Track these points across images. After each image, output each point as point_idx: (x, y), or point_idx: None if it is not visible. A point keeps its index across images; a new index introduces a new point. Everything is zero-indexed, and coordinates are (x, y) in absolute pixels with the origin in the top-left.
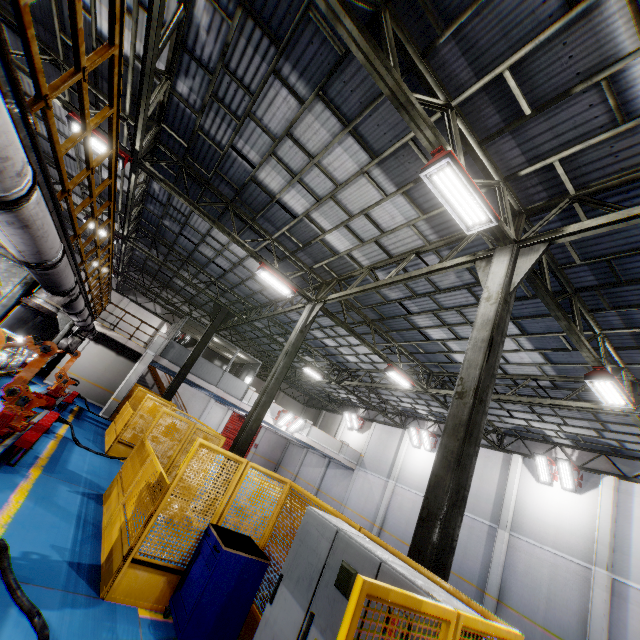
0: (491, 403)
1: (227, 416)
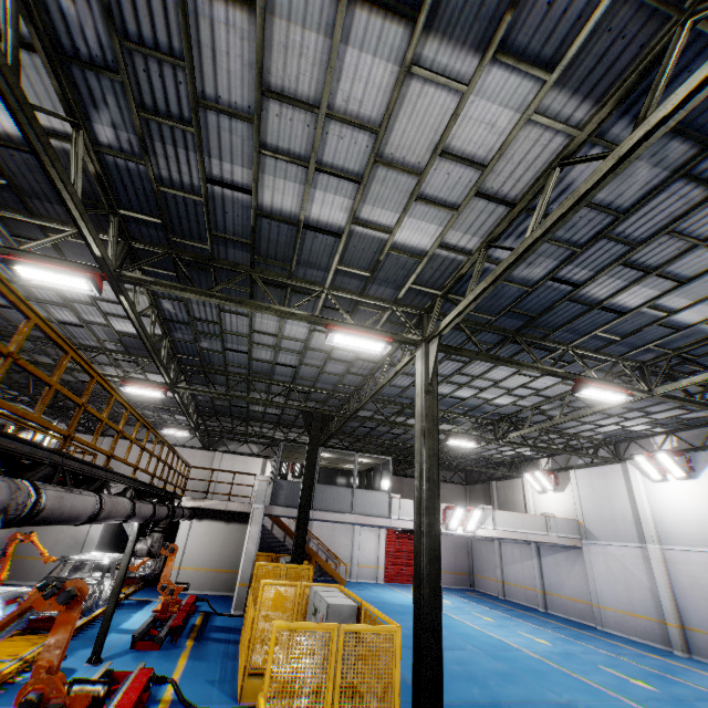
0: None
1: (382, 538)
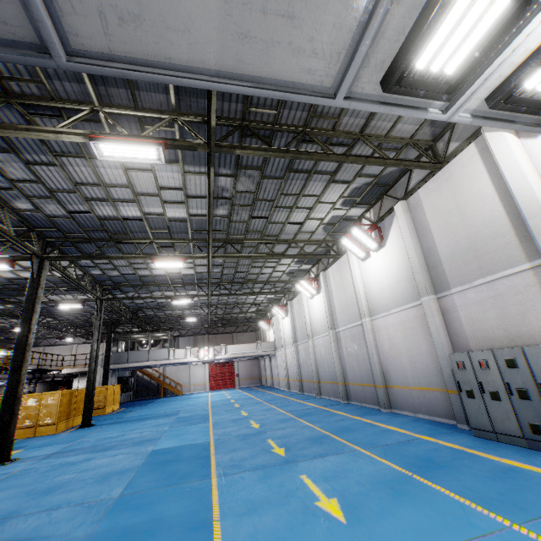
0: (251, 275)
1: (206, 369)
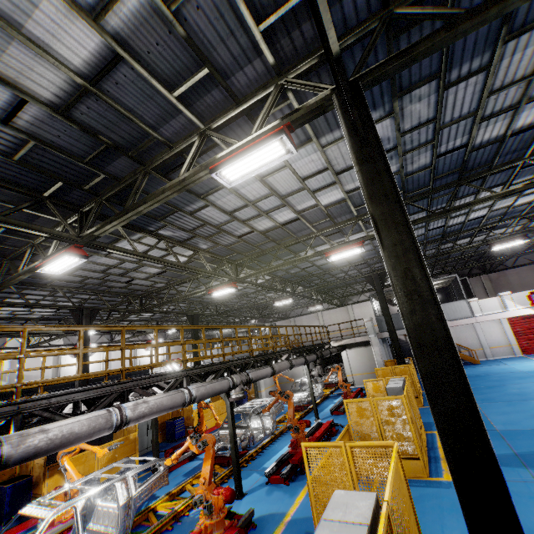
0: None
1: (503, 323)
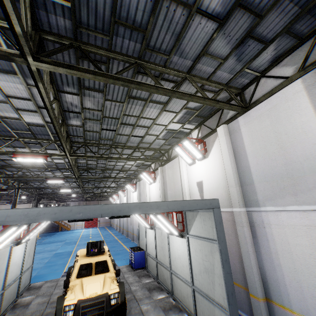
0: (101, 186)
1: None
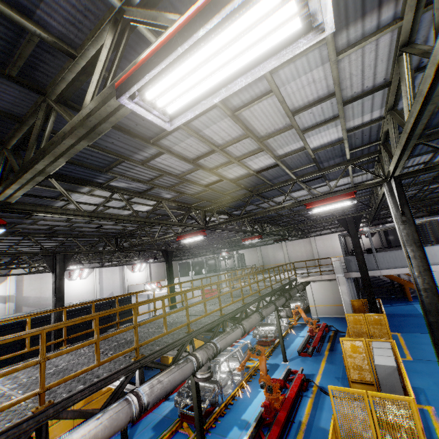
0: None
1: None
